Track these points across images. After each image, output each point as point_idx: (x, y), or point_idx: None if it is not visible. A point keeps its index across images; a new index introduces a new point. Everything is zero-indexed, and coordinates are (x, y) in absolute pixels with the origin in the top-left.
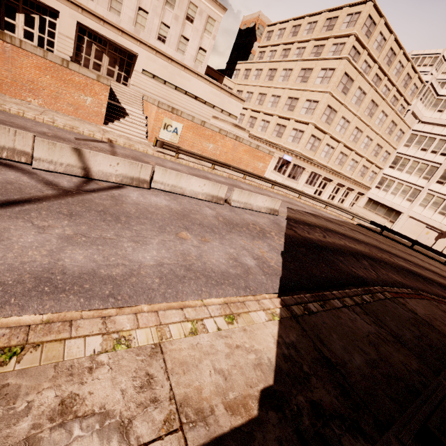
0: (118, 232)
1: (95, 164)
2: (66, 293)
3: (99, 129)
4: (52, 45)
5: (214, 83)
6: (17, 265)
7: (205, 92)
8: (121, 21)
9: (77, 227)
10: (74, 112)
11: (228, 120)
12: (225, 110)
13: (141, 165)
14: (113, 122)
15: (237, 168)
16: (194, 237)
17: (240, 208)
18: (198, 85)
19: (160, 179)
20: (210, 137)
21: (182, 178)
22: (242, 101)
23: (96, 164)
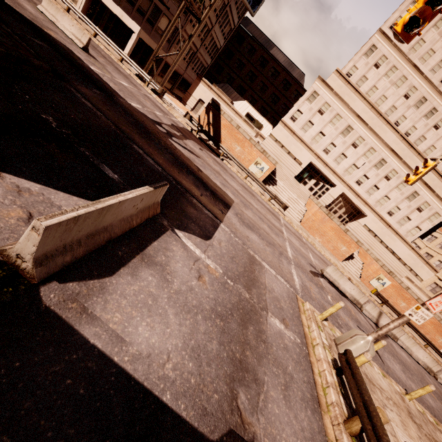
0: (411, 376)
1: (382, 320)
2: (424, 405)
3: (341, 265)
4: (320, 197)
5: (415, 250)
6: (404, 380)
7: (403, 252)
8: (369, 198)
9: (400, 365)
10: (332, 250)
11: (413, 278)
12: (414, 270)
13: (400, 330)
14: (345, 260)
15: (424, 336)
16: (437, 399)
17: (441, 386)
18: (400, 246)
19: (402, 339)
20: (407, 299)
21: (415, 346)
22: (435, 271)
23: (382, 320)
